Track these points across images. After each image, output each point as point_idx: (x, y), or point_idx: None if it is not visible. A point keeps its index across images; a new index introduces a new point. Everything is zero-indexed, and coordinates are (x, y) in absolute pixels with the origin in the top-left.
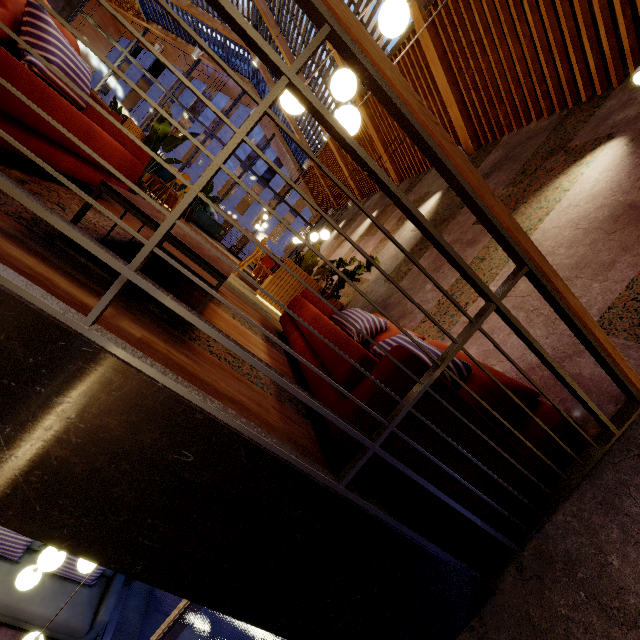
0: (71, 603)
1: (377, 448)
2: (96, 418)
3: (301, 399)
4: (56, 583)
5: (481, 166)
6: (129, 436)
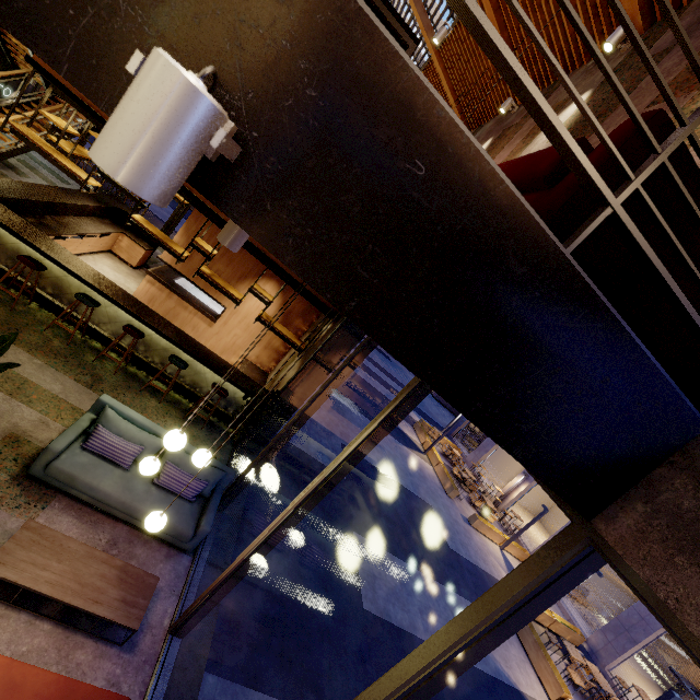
0: (176, 512)
1: (618, 205)
2: (335, 96)
3: (548, 116)
4: (162, 493)
5: (656, 44)
6: (365, 128)
